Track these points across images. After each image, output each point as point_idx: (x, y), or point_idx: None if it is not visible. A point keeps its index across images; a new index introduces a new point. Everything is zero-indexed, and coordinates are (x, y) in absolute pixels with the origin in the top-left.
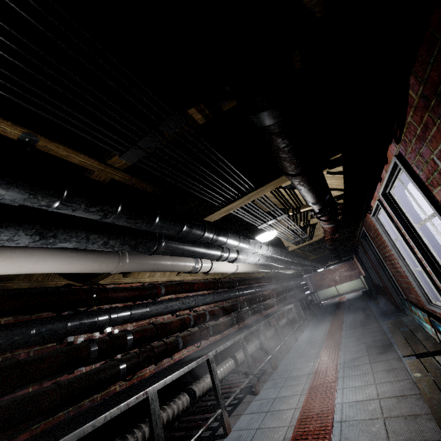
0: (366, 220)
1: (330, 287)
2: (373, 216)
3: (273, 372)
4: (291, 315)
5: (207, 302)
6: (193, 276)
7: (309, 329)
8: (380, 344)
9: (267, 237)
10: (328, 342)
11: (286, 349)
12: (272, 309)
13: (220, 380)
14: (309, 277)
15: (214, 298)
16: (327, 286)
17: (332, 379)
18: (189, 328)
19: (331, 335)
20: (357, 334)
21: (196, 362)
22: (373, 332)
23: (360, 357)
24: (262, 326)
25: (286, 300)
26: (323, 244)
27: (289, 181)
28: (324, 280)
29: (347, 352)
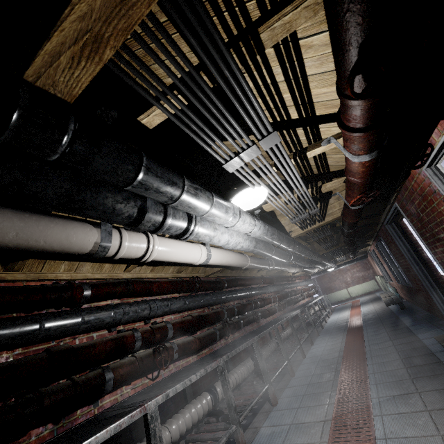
0: (407, 186)
1: (341, 290)
2: (429, 165)
3: (271, 410)
4: (297, 322)
5: (172, 310)
6: (156, 273)
7: (320, 340)
8: (432, 373)
9: (250, 198)
10: (347, 362)
11: (291, 371)
12: (274, 316)
13: (184, 433)
14: (317, 278)
15: (186, 304)
16: (338, 289)
17: (366, 441)
18: (141, 350)
19: (350, 351)
20: (388, 352)
21: (112, 427)
22: (412, 350)
23: (405, 395)
24: (255, 342)
25: (291, 305)
26: (335, 236)
27: (280, 21)
28: (334, 281)
29: (380, 383)
